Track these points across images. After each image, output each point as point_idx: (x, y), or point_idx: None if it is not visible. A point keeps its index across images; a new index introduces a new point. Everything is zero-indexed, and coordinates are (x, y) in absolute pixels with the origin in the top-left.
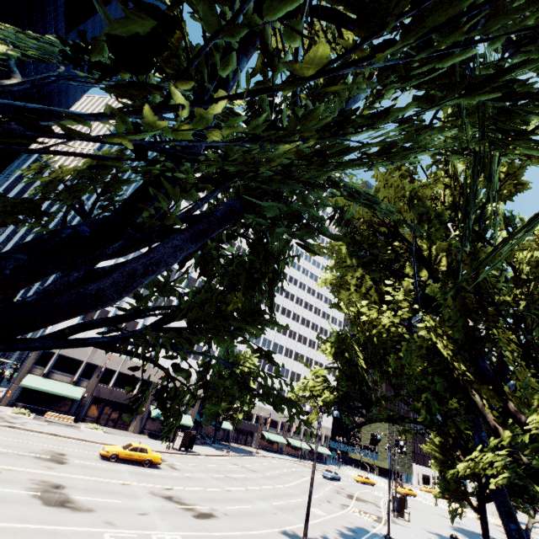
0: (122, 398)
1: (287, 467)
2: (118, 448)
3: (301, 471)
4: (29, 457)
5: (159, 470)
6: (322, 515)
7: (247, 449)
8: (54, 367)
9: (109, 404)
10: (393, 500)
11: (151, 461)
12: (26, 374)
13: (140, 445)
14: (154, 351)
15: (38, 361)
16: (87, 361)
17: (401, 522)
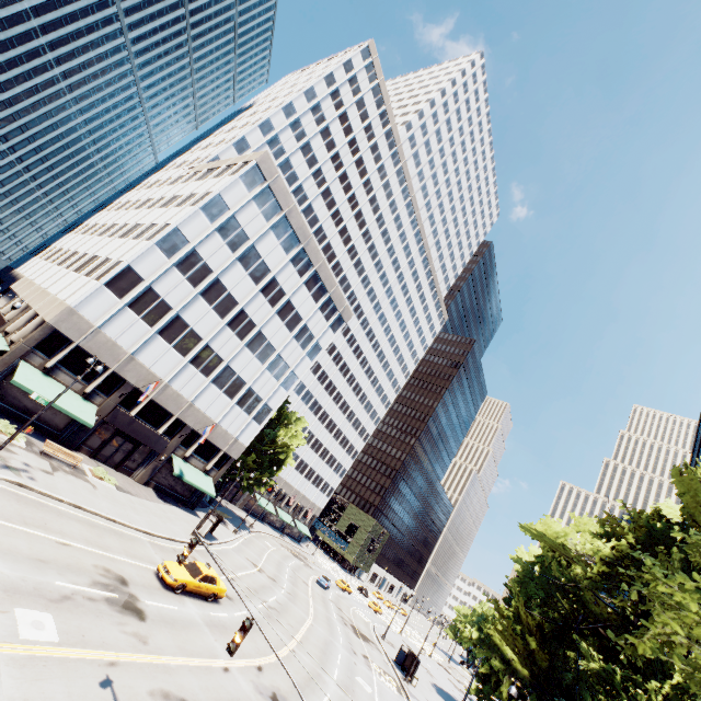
0: (141, 435)
1: (285, 560)
2: (186, 574)
3: (296, 567)
4: (103, 606)
5: (221, 607)
6: (372, 695)
7: (236, 512)
8: (62, 361)
9: (119, 436)
10: (399, 652)
11: (216, 595)
12: (17, 358)
13: (210, 573)
14: (205, 386)
15: (41, 344)
16: (114, 370)
17: (413, 691)
